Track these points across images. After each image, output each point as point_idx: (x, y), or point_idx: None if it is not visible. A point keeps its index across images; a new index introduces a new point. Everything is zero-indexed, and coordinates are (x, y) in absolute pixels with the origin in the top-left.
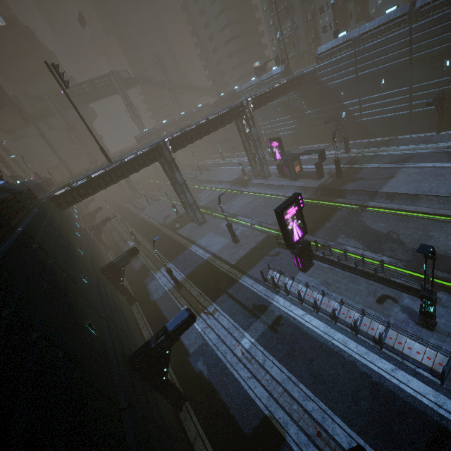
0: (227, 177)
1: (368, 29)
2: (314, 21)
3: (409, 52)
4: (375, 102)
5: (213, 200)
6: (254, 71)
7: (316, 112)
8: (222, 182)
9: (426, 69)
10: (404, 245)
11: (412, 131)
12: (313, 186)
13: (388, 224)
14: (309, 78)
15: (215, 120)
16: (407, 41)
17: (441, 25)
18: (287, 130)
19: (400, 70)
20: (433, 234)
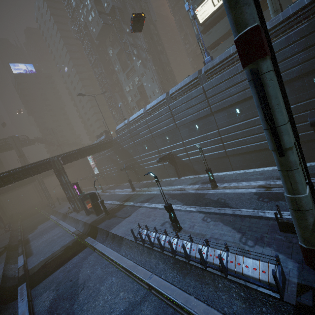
0: (66, 208)
1: (131, 119)
2: (132, 113)
3: (150, 131)
4: (147, 157)
5: (40, 232)
6: (96, 137)
7: (123, 162)
8: (60, 213)
9: (161, 140)
10: (72, 306)
11: (169, 176)
12: (88, 222)
13: (91, 271)
14: (115, 143)
15: (19, 172)
16: (147, 126)
17: (156, 119)
18: (114, 173)
19: (151, 140)
20: (102, 288)
